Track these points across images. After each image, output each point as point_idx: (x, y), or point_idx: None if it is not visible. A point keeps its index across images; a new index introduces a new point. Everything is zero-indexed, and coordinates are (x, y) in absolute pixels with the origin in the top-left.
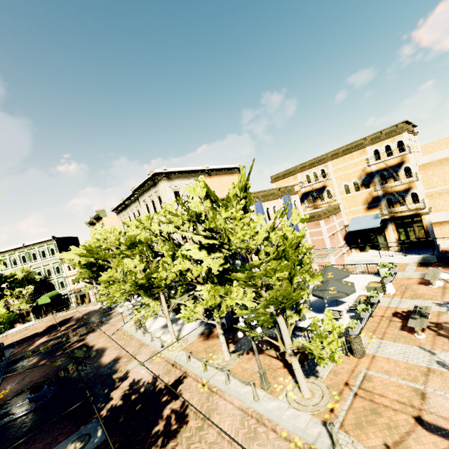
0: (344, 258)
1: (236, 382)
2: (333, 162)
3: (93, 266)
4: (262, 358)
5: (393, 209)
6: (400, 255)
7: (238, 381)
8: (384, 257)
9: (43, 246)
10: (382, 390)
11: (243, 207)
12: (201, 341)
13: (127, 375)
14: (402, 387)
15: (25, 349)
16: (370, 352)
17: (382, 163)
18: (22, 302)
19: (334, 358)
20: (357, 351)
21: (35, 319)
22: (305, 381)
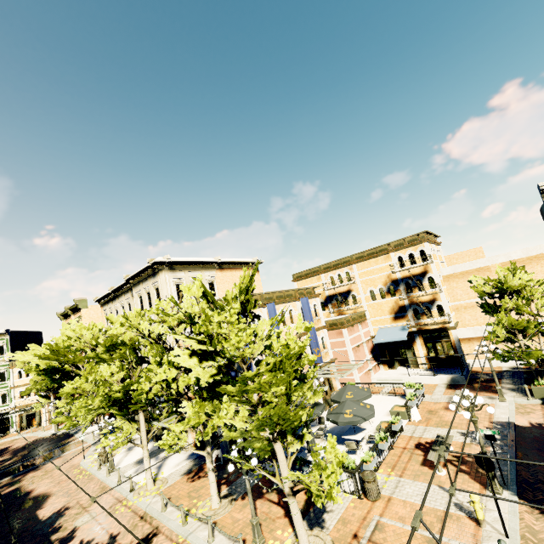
0: (370, 375)
1: (221, 539)
2: (358, 265)
3: (55, 373)
4: (259, 505)
5: (420, 321)
6: (430, 374)
7: (225, 537)
8: (413, 376)
9: None
10: (394, 542)
11: (244, 310)
12: (186, 482)
13: (73, 535)
14: (416, 537)
15: None
16: (386, 493)
17: (406, 270)
18: None
19: (331, 495)
20: (371, 491)
21: None
22: (305, 532)
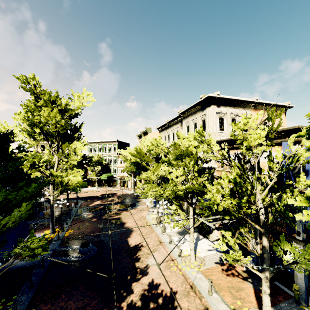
0: None
1: None
2: None
3: (138, 165)
4: None
5: None
6: None
7: None
8: None
9: (111, 144)
10: None
11: None
12: (221, 272)
13: (147, 270)
14: None
15: (88, 204)
16: None
17: None
18: (93, 174)
19: None
20: None
21: (97, 186)
22: None
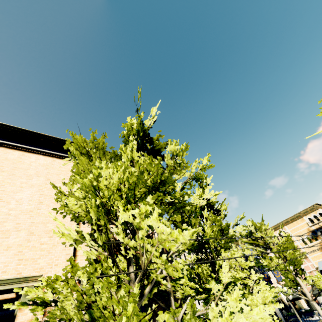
0: None
1: None
2: (287, 226)
3: None
4: None
5: None
6: None
7: None
8: None
9: None
10: None
11: (264, 230)
12: None
13: None
14: None
15: None
16: None
17: (316, 224)
18: None
19: None
20: None
21: None
22: None
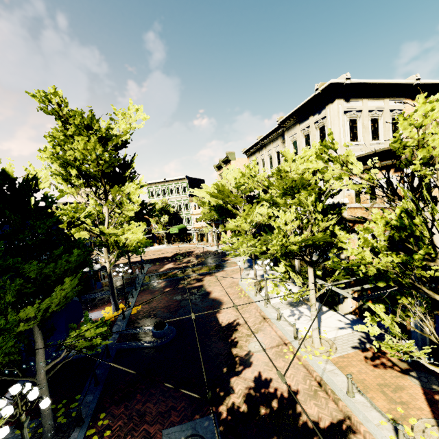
0: None
1: None
2: None
3: (221, 210)
4: None
5: None
6: None
7: None
8: None
9: (178, 183)
10: None
11: None
12: (365, 362)
13: (249, 359)
14: None
15: (157, 269)
16: None
17: None
18: (159, 228)
19: None
20: None
21: (167, 244)
22: None
